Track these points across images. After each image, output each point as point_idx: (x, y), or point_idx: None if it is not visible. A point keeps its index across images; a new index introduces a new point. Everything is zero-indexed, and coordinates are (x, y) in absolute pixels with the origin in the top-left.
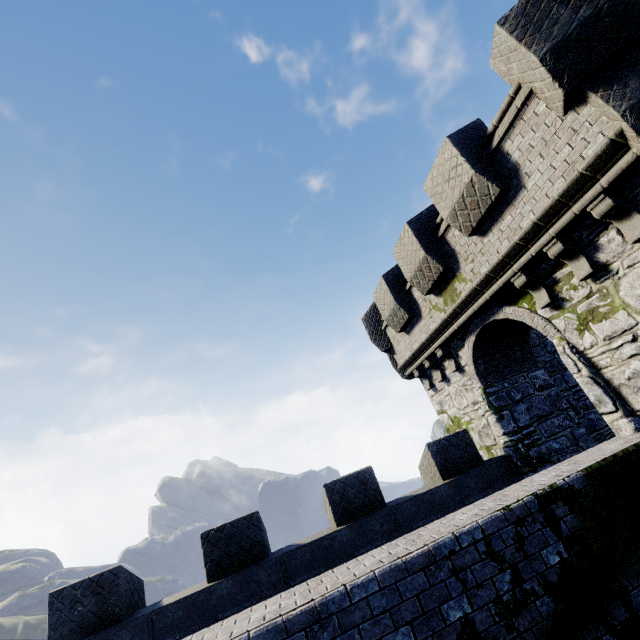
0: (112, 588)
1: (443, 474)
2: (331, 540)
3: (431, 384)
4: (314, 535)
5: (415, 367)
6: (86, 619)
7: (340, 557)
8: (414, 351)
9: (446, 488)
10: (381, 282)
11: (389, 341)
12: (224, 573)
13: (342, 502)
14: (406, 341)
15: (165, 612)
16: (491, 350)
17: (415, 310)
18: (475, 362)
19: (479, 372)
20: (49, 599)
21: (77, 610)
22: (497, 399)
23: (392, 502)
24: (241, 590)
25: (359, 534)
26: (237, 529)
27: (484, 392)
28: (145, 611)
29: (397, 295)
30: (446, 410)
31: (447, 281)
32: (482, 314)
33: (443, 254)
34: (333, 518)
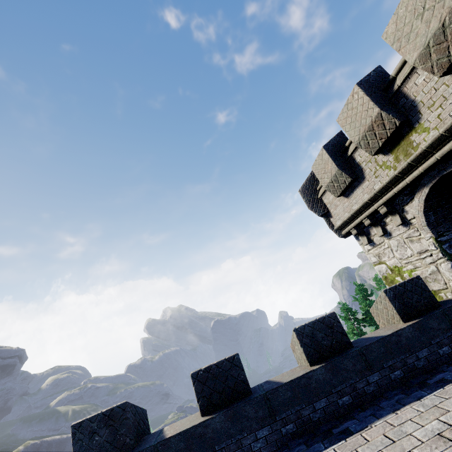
0: (122, 421)
1: (403, 317)
2: (308, 379)
3: (369, 240)
4: (288, 373)
5: (353, 226)
6: (103, 447)
7: (319, 394)
8: (354, 211)
9: (410, 330)
10: (321, 153)
11: (325, 207)
12: (215, 408)
13: (312, 344)
14: (344, 204)
15: (168, 444)
16: (441, 202)
17: (357, 174)
18: (425, 214)
19: (429, 223)
20: (71, 430)
21: (95, 440)
22: (450, 247)
23: (356, 343)
24: (232, 424)
25: (333, 373)
26: (222, 369)
27: (436, 241)
28: (151, 441)
29: (338, 162)
30: (385, 261)
31: (401, 136)
32: (441, 164)
33: (398, 108)
34: (305, 358)
